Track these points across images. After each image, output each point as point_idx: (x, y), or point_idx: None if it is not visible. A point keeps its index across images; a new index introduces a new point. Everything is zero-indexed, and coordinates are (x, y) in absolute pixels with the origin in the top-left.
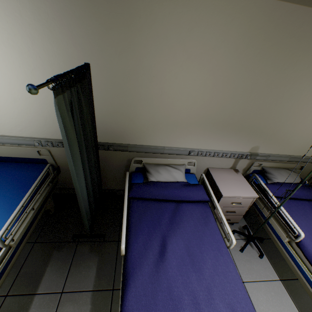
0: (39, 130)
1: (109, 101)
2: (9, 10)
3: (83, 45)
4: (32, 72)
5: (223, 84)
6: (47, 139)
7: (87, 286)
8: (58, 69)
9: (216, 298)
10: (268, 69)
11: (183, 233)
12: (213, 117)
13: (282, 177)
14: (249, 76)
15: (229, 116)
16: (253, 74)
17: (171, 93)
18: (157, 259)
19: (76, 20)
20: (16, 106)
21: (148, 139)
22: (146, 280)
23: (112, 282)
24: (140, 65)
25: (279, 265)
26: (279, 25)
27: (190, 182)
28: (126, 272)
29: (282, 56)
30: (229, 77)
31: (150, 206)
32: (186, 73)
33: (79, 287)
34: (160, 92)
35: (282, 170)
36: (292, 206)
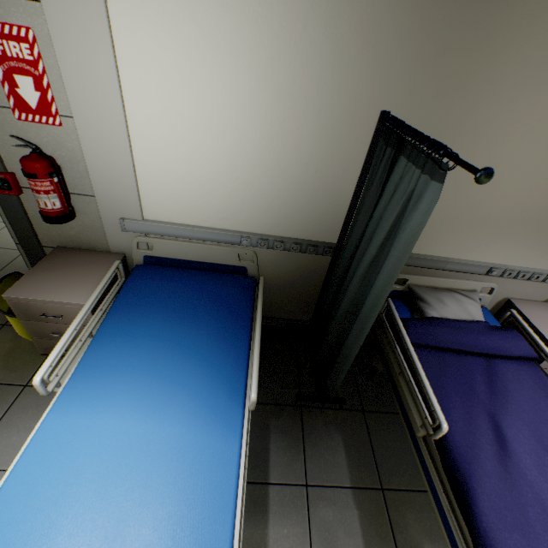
0: (252, 220)
1: None
2: (289, 18)
3: (386, 79)
4: (281, 123)
5: None
6: (260, 235)
7: (341, 480)
8: (326, 119)
9: None
10: None
11: (519, 411)
12: None
13: None
14: None
15: None
16: None
17: (501, 167)
18: (497, 451)
19: (393, 36)
20: (232, 178)
21: (424, 243)
22: (496, 484)
23: (377, 477)
24: (468, 116)
25: None
26: None
27: (487, 321)
28: (457, 468)
29: None
30: None
31: (445, 361)
32: (543, 133)
33: (329, 480)
34: (481, 165)
35: None
36: None
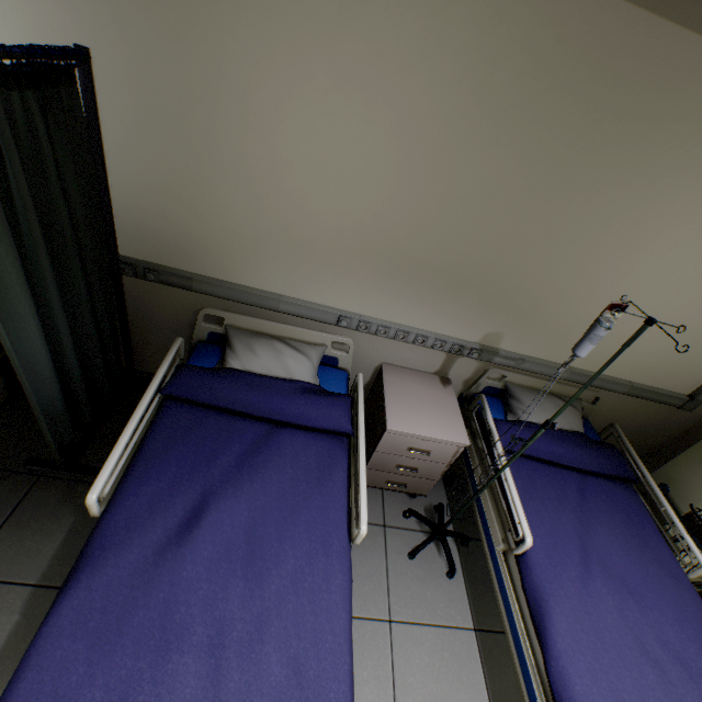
0: None
1: (147, 158)
2: None
3: None
4: None
5: (423, 167)
6: None
7: (28, 575)
8: None
9: (270, 641)
10: (533, 151)
11: (258, 492)
12: (399, 246)
13: (540, 413)
14: (486, 158)
15: (436, 250)
16: (497, 157)
17: (299, 168)
18: (169, 537)
19: None
20: None
21: (244, 270)
22: (121, 577)
23: None
24: (220, 78)
25: (484, 599)
26: (564, 41)
27: (328, 386)
28: (83, 555)
29: (566, 124)
30: (438, 152)
31: (205, 423)
32: (335, 123)
33: (6, 574)
34: (270, 160)
35: (547, 397)
36: (540, 478)
